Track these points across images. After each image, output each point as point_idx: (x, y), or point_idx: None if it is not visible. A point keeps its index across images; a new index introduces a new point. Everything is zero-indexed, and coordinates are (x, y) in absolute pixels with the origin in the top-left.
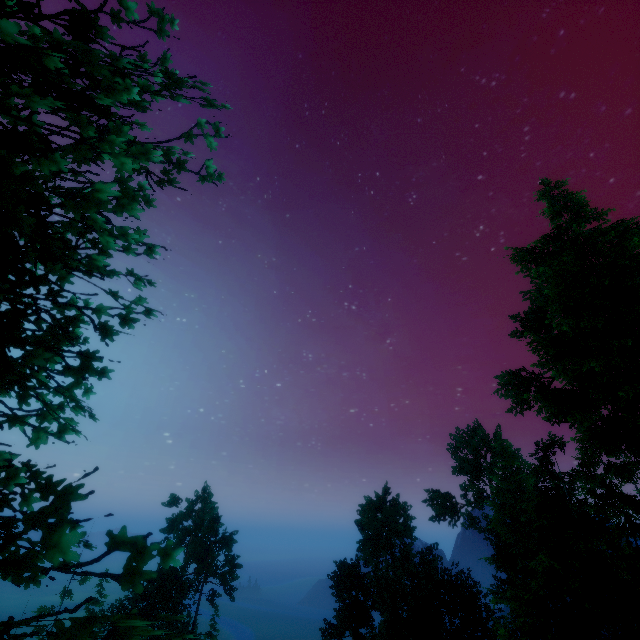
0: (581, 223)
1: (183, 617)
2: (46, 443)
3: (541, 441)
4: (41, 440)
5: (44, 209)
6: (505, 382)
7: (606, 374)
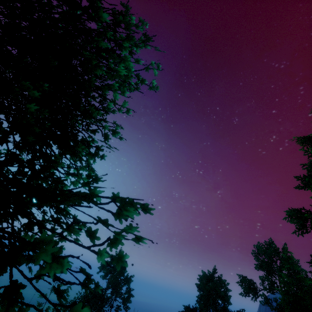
0: None
1: None
2: (76, 186)
3: None
4: (75, 184)
5: (92, 90)
6: (291, 214)
7: None
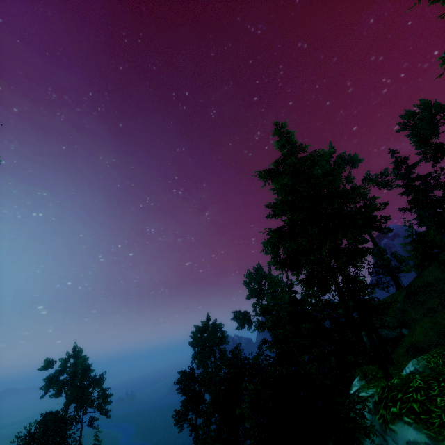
0: (295, 152)
1: (70, 443)
2: None
3: (262, 307)
4: None
5: None
6: (266, 246)
7: (308, 245)
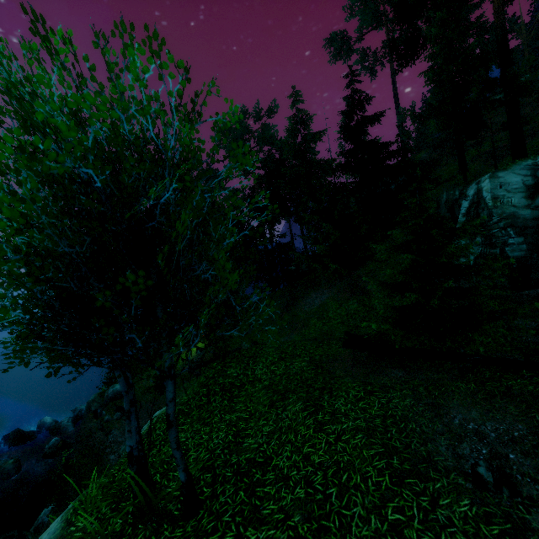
0: None
1: None
2: None
3: None
4: None
5: None
6: None
7: None
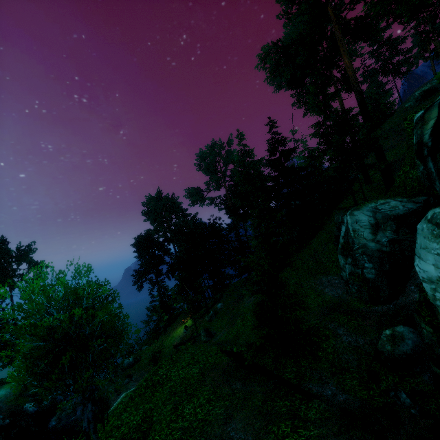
0: None
1: None
2: None
3: None
4: None
5: None
6: (267, 52)
7: None
